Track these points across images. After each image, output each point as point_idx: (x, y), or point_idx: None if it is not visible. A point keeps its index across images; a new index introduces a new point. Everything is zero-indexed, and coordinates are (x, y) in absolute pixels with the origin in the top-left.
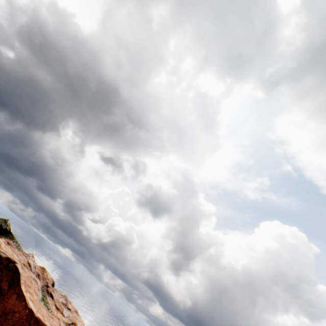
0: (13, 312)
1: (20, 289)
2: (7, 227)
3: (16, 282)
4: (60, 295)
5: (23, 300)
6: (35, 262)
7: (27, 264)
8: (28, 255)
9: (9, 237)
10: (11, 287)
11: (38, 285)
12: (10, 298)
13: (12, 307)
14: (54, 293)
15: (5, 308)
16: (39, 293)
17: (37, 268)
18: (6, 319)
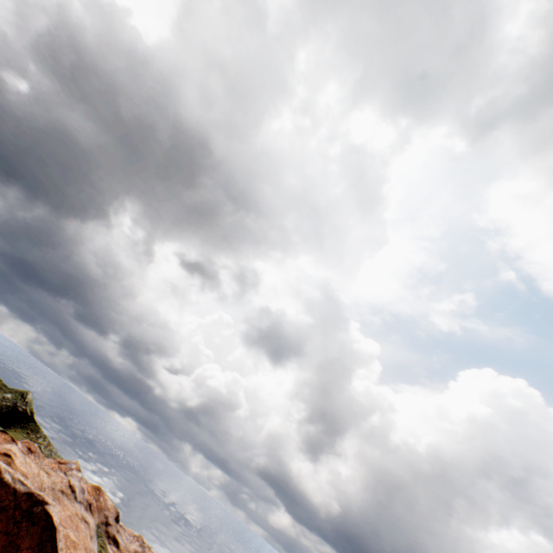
0: None
1: None
2: (26, 408)
3: (49, 551)
4: (131, 537)
5: None
6: (83, 479)
7: (67, 490)
8: (69, 467)
9: (32, 428)
10: None
11: (91, 528)
12: None
13: None
14: (120, 535)
15: None
16: (94, 543)
17: (86, 491)
18: None
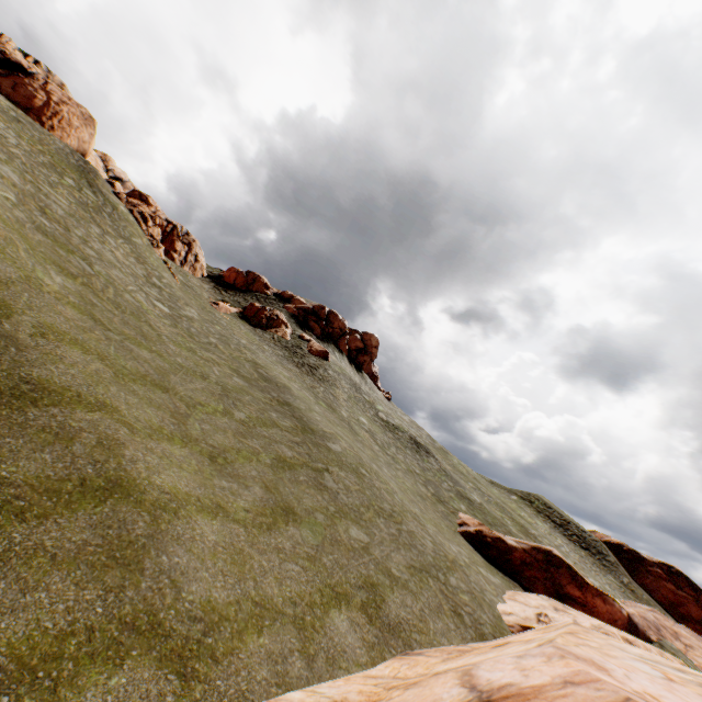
0: None
1: None
2: None
3: (696, 587)
4: None
5: None
6: None
7: None
8: None
9: None
10: (696, 592)
11: None
12: None
13: None
14: None
15: None
16: None
17: None
18: None
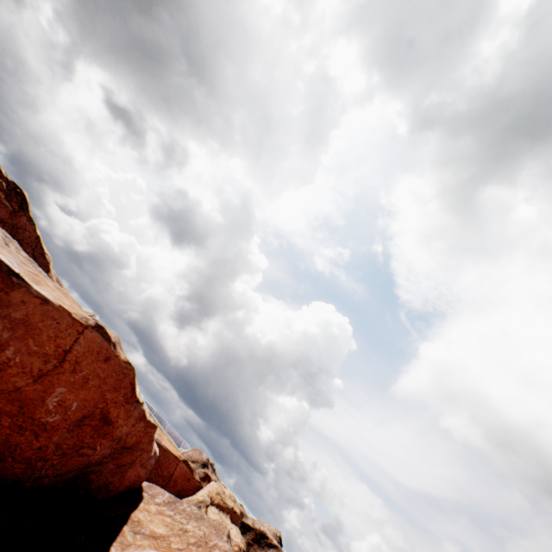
0: (25, 230)
1: (30, 215)
2: None
3: (26, 208)
4: None
5: (33, 224)
6: None
7: None
8: None
9: None
10: (22, 210)
11: None
12: (21, 218)
13: (24, 225)
14: None
15: (18, 224)
16: None
17: None
18: (18, 232)
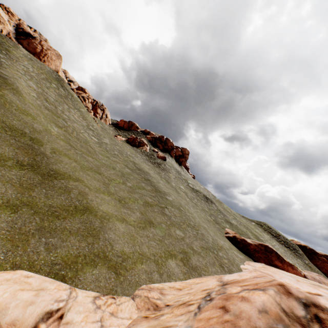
0: None
1: None
2: None
3: None
4: None
5: None
6: None
7: None
8: None
9: None
10: None
11: None
12: None
13: None
14: None
15: None
16: None
17: None
18: None
